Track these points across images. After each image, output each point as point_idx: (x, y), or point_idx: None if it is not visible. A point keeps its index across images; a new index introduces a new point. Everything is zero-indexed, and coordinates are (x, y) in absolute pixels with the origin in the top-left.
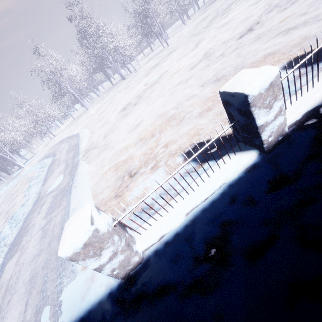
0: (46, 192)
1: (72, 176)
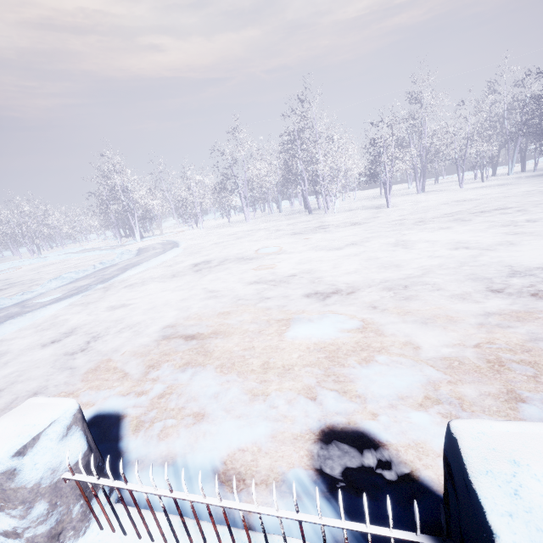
0: (30, 301)
1: (43, 306)
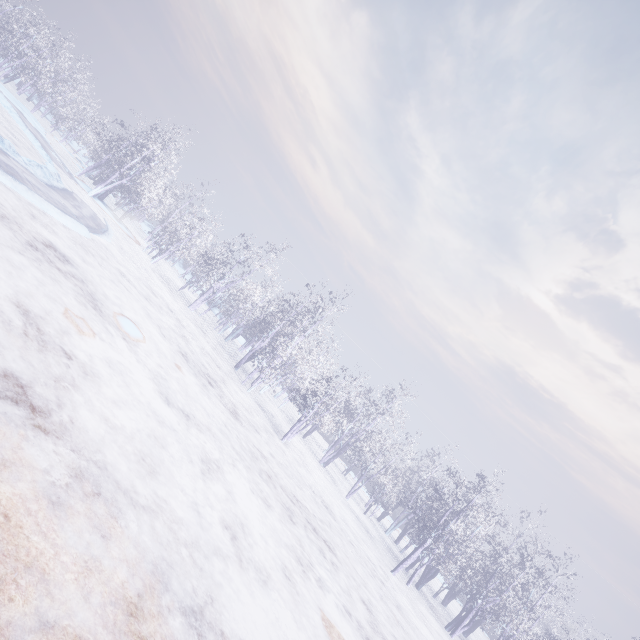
0: None
1: None
